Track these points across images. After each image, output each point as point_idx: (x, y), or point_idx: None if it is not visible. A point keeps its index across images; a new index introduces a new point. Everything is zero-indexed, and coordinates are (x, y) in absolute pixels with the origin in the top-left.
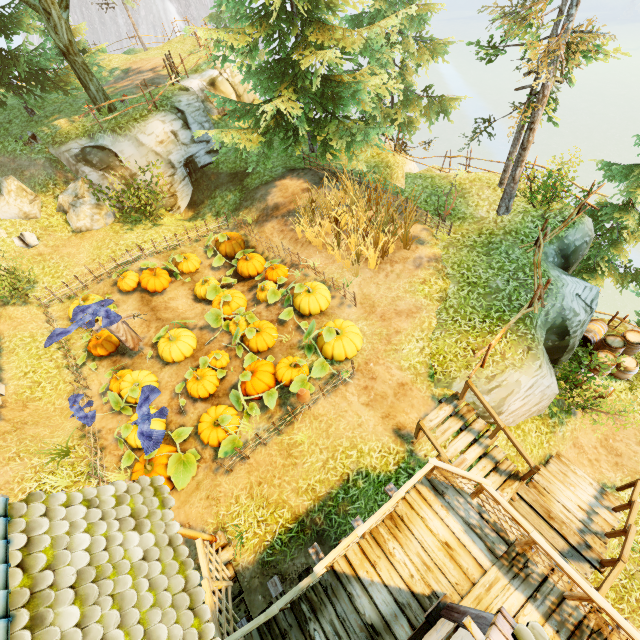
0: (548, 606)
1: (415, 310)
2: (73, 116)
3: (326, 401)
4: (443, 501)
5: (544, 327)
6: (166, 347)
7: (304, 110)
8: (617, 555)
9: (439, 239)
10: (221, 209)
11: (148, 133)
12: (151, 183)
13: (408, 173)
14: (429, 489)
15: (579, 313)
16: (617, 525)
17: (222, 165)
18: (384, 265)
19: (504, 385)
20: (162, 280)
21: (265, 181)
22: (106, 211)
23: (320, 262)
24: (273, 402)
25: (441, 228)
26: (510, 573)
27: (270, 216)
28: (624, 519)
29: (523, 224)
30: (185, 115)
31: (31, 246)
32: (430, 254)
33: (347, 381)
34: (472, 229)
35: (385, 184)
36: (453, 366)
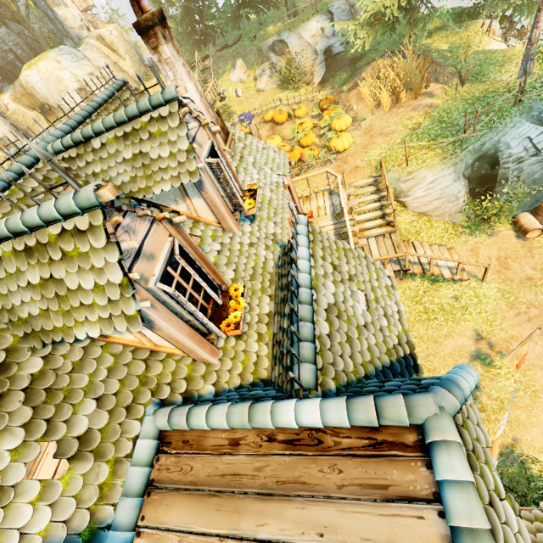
0: (338, 227)
1: (391, 133)
2: (277, 24)
3: (318, 169)
4: (330, 197)
5: (475, 153)
6: (268, 141)
7: (407, 1)
8: (444, 300)
9: (448, 95)
10: (336, 84)
11: (307, 30)
12: (301, 65)
13: (477, 50)
14: (328, 193)
15: (513, 148)
16: (448, 277)
17: (348, 53)
18: (394, 109)
19: (416, 178)
20: (283, 116)
21: (367, 62)
22: (274, 80)
23: (360, 107)
24: (294, 162)
25: (459, 88)
26: (334, 217)
27: (357, 85)
28: (470, 292)
29: (531, 84)
30: (333, 16)
31: (238, 96)
32: (429, 103)
33: (332, 162)
34: (482, 89)
35: (448, 59)
36: (392, 164)
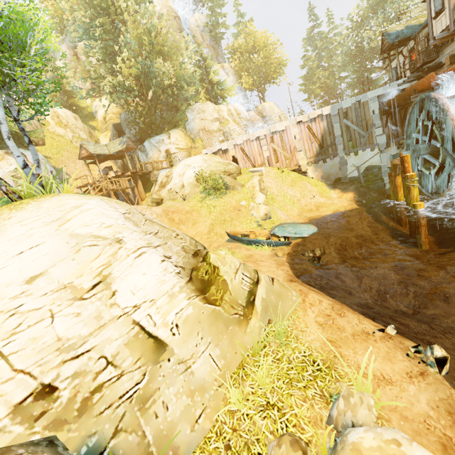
0: None
1: None
2: None
3: None
4: None
5: None
6: None
7: None
8: None
9: None
10: None
11: None
12: None
13: None
14: None
15: None
16: None
17: None
18: None
19: None
20: None
21: None
22: None
23: None
24: None
25: None
26: None
27: None
28: None
29: None
30: None
31: None
32: None
33: None
34: None
35: None
36: None
